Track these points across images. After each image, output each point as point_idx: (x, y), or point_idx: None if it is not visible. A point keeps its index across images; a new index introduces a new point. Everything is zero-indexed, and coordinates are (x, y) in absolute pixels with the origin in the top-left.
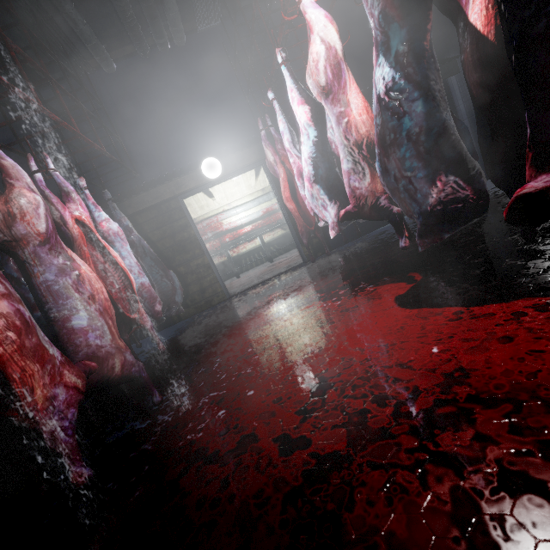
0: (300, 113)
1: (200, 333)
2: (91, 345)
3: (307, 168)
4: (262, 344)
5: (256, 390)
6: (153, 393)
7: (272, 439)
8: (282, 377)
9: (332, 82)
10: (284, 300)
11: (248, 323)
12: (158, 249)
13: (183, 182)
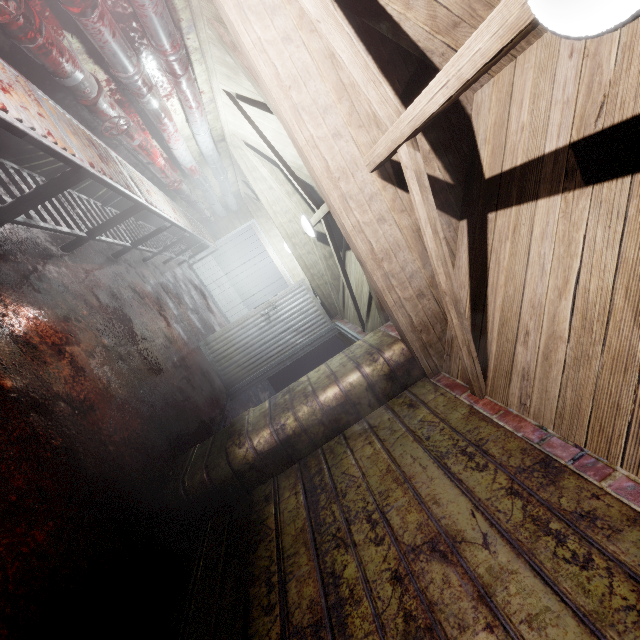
0: None
1: None
2: None
3: None
4: None
5: None
6: None
7: None
8: None
9: None
10: None
11: None
12: None
13: None
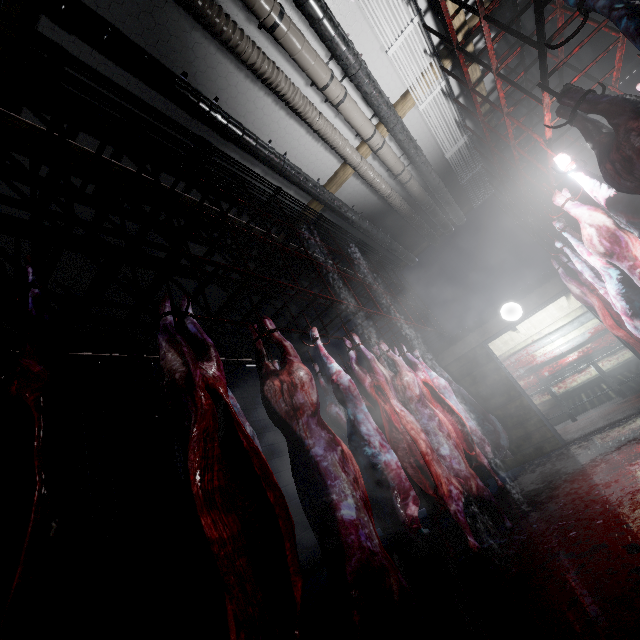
0: (592, 261)
1: (536, 479)
2: (455, 467)
3: (618, 303)
4: (610, 487)
5: (605, 520)
6: (504, 516)
7: (621, 546)
8: (632, 511)
9: (611, 248)
10: (639, 444)
11: (593, 469)
12: (471, 394)
13: (485, 330)
